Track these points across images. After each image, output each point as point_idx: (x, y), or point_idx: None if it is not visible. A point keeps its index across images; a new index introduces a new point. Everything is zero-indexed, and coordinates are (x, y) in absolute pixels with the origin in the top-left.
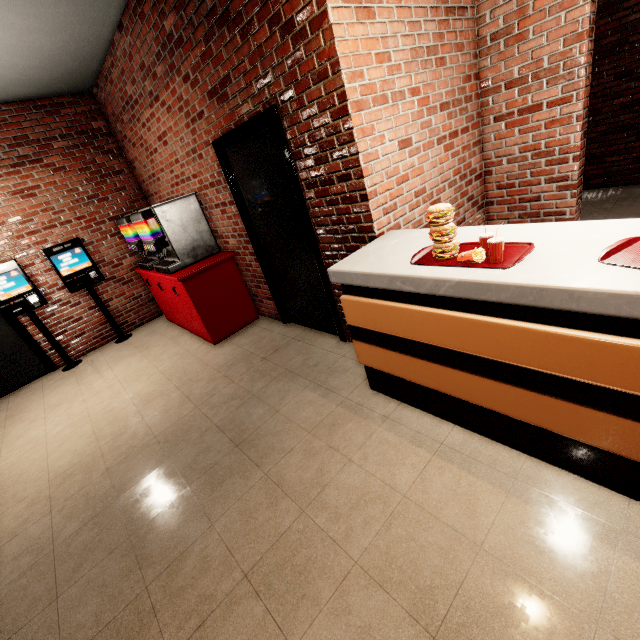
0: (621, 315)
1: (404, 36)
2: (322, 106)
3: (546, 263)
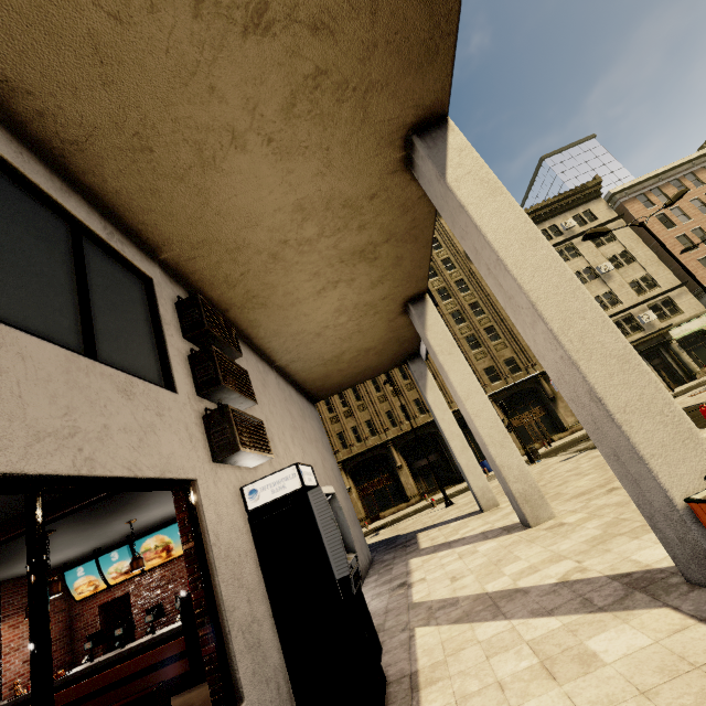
0: None
1: None
2: None
3: None
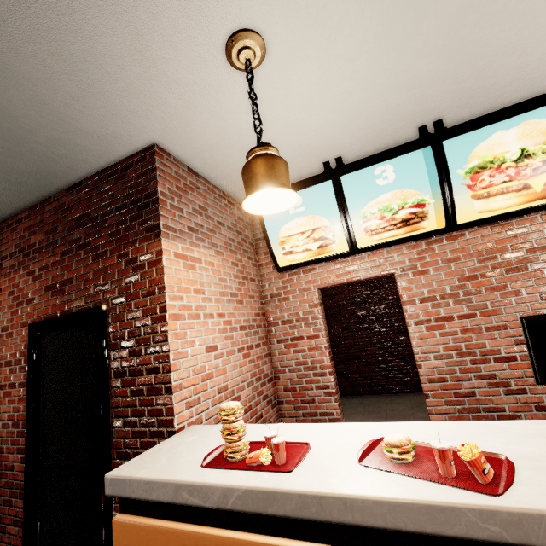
0: (389, 527)
1: (215, 283)
2: (146, 312)
3: (321, 465)
